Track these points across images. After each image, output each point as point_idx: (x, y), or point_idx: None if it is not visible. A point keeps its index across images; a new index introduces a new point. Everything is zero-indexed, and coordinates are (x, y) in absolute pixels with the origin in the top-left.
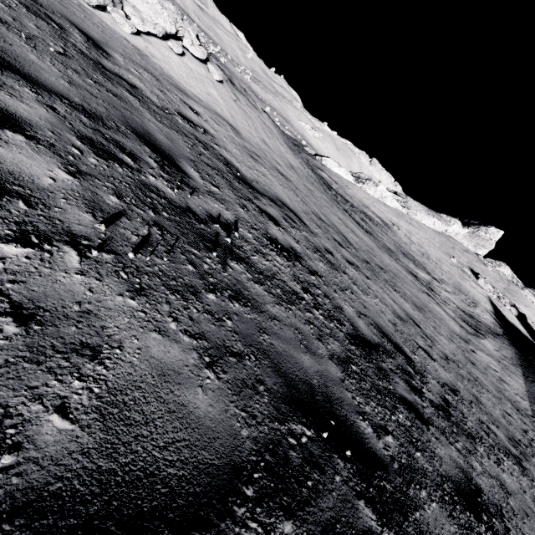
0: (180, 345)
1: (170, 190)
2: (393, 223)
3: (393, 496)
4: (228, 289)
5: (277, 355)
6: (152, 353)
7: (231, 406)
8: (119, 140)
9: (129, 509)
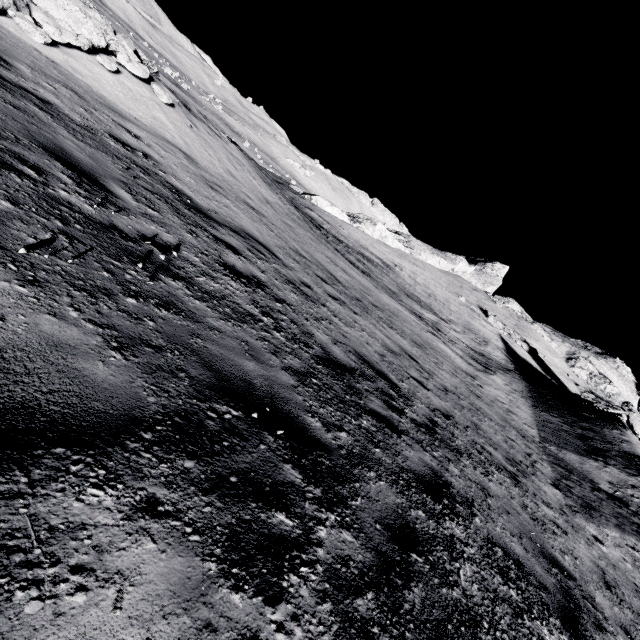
0: (81, 329)
1: (88, 206)
2: (395, 264)
3: (330, 469)
4: (156, 298)
5: (211, 356)
6: (43, 329)
7: (138, 380)
8: (19, 151)
9: (2, 425)
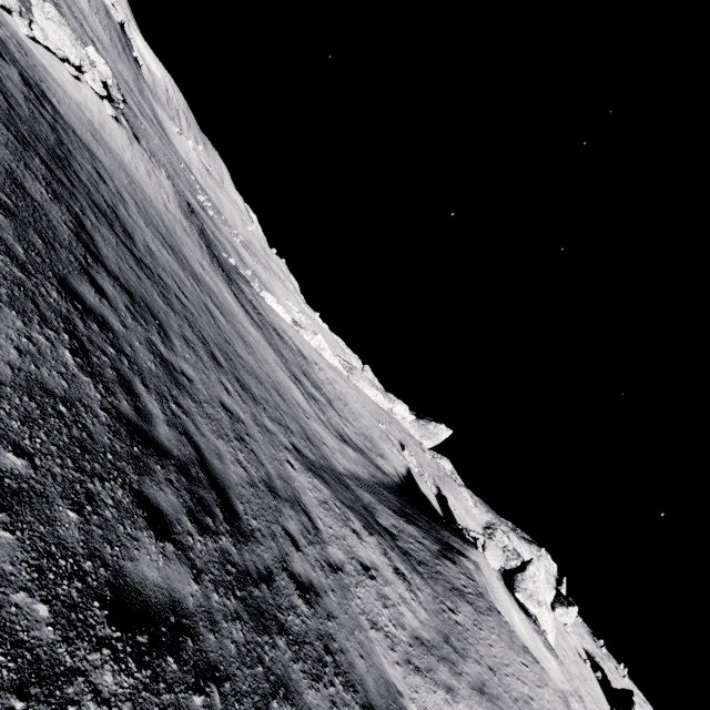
0: None
1: None
2: (317, 364)
3: None
4: None
5: None
6: None
7: None
8: None
9: None
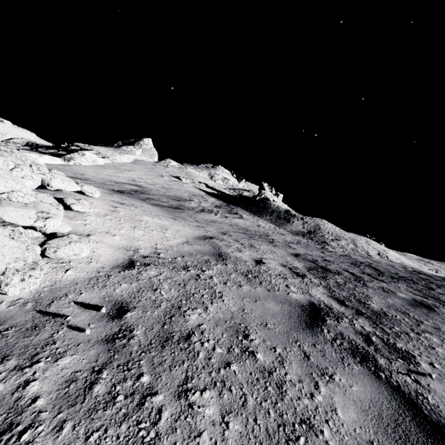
0: None
1: None
2: (133, 180)
3: None
4: None
5: None
6: None
7: None
8: None
9: None
